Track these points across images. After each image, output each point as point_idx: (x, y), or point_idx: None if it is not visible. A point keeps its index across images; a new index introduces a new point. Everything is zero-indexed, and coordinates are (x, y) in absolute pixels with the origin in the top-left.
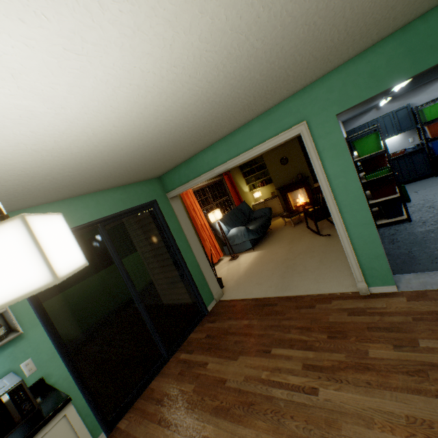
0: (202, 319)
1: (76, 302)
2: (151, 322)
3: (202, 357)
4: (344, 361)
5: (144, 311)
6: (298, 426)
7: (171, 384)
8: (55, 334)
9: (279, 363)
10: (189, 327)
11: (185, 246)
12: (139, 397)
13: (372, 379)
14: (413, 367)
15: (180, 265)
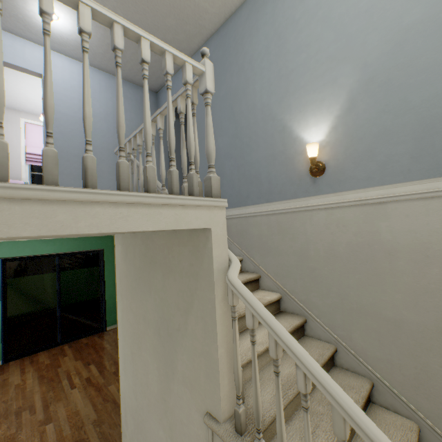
0: (98, 333)
1: (81, 281)
2: (60, 319)
3: (70, 352)
4: (99, 383)
5: (60, 311)
6: (51, 395)
7: (45, 357)
8: (5, 303)
9: (84, 371)
10: (86, 333)
11: (112, 282)
12: (29, 355)
13: (93, 394)
14: (109, 398)
15: (101, 293)
